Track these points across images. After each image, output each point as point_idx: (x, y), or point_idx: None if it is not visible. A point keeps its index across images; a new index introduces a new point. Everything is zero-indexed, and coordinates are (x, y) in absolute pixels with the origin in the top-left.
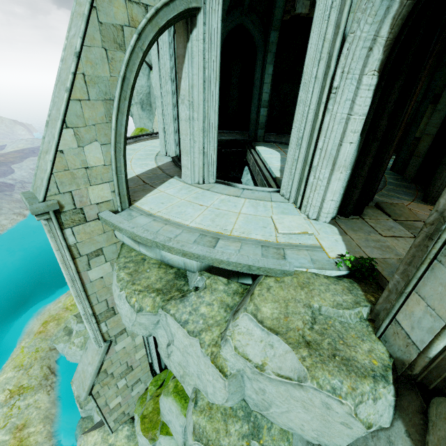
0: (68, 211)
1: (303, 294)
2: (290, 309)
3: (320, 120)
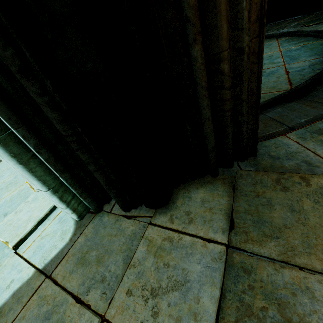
0: None
1: None
2: None
3: None
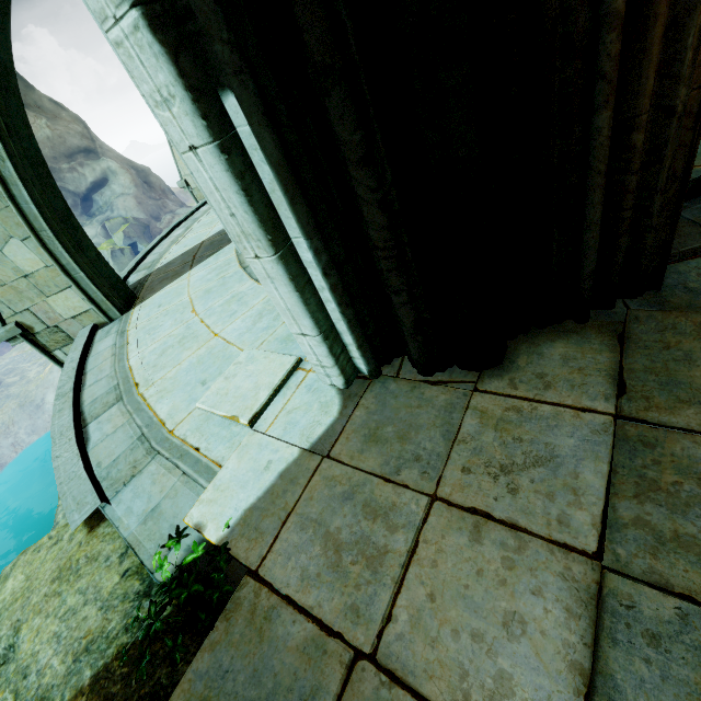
0: (43, 331)
1: (41, 594)
2: (8, 611)
3: None
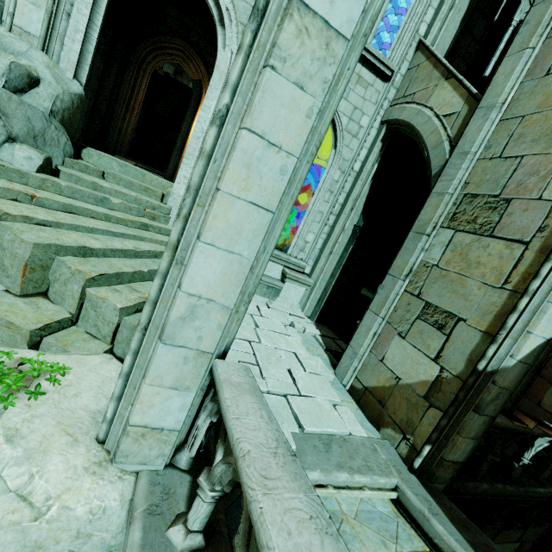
0: None
1: None
2: None
3: None
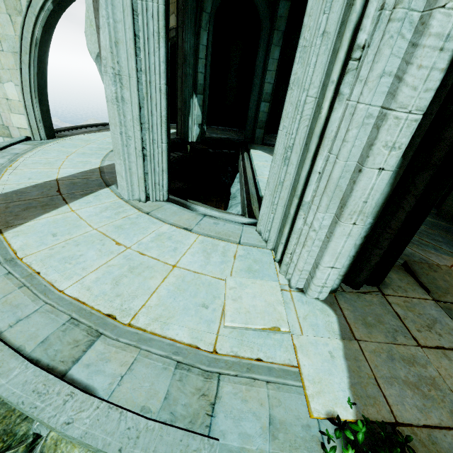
0: None
1: None
2: None
3: (323, 118)
